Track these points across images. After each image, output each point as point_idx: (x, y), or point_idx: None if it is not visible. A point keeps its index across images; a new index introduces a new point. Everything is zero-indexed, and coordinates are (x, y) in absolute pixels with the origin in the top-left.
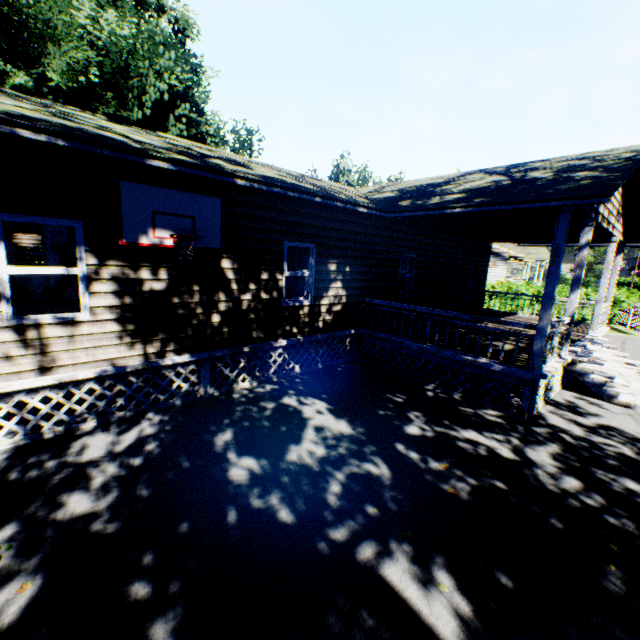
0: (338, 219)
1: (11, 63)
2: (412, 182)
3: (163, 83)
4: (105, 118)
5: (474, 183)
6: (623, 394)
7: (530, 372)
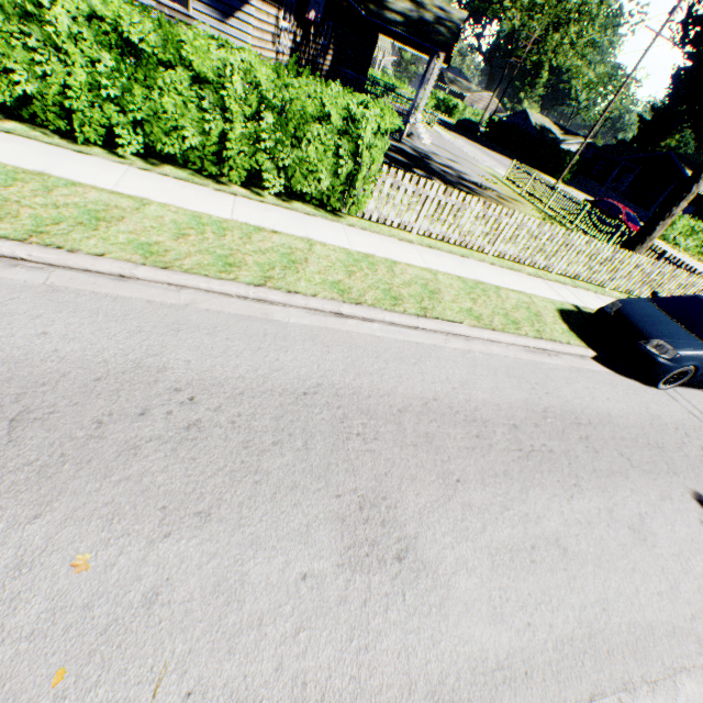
0: (341, 7)
1: None
2: None
3: None
4: None
5: (401, 6)
6: (424, 142)
7: (406, 121)
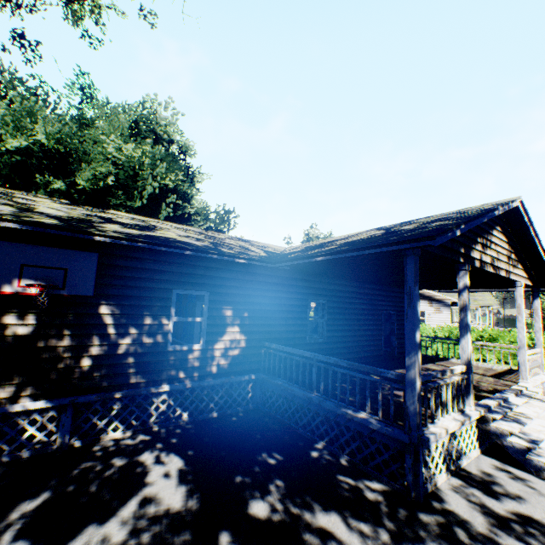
0: (234, 270)
1: (56, 176)
2: (325, 240)
3: (160, 183)
4: (68, 202)
5: (358, 237)
6: None
7: (408, 433)
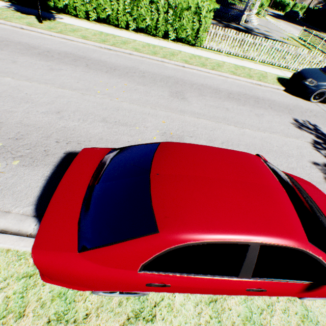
0: None
1: None
2: None
3: None
4: None
5: None
6: (253, 24)
7: (242, 13)
